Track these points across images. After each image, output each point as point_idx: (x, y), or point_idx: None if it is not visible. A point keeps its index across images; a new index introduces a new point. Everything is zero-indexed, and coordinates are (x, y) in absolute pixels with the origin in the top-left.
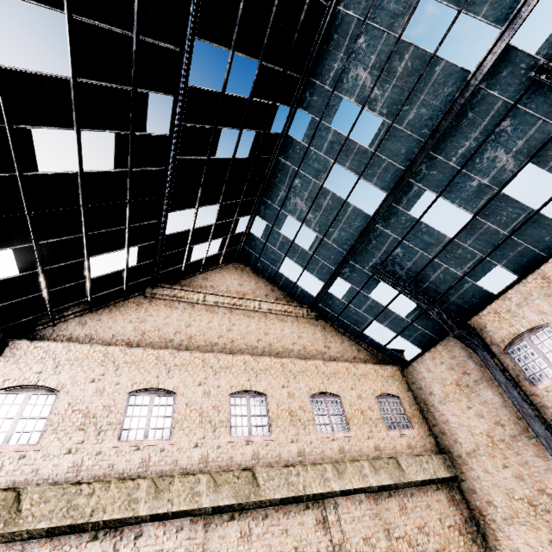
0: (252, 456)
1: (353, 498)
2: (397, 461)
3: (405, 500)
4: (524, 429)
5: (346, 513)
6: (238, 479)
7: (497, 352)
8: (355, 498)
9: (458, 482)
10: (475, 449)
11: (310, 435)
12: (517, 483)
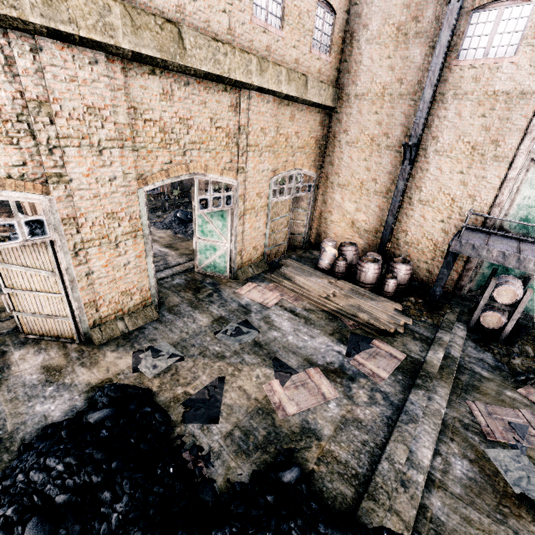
0: (176, 7)
1: (263, 97)
2: (306, 80)
3: (296, 112)
4: (414, 93)
5: (255, 106)
6: (161, 31)
7: (465, 9)
8: (265, 98)
9: (333, 113)
10: (365, 94)
11: (245, 14)
12: (375, 126)
